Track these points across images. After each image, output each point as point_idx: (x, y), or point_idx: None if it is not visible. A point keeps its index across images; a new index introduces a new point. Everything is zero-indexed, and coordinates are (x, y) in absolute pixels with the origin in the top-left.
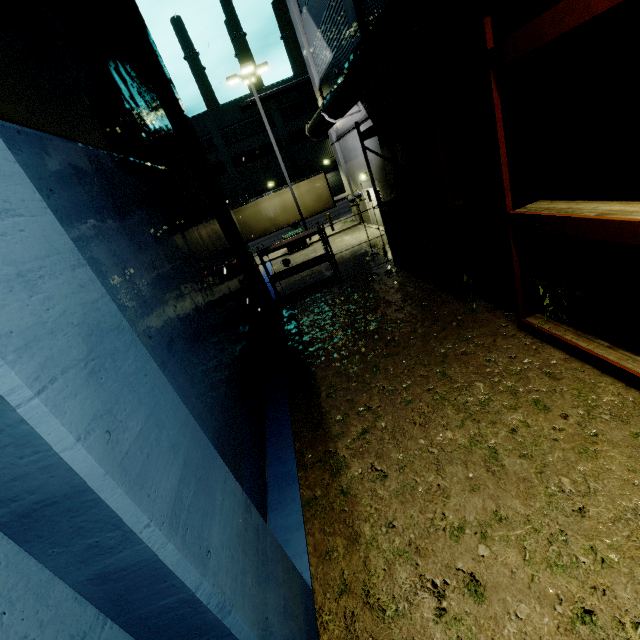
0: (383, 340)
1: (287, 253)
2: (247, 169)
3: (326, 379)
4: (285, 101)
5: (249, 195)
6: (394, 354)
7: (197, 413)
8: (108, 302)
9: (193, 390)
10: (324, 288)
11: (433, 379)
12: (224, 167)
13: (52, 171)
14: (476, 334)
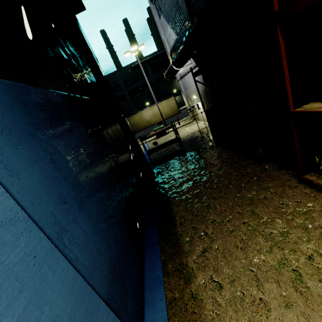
0: (211, 188)
1: (156, 138)
2: (136, 97)
3: (179, 212)
4: (153, 63)
5: (137, 109)
6: (219, 197)
7: (97, 249)
8: (5, 199)
9: (95, 232)
10: (176, 156)
11: (246, 215)
12: (124, 96)
13: (1, 101)
14: (270, 185)
